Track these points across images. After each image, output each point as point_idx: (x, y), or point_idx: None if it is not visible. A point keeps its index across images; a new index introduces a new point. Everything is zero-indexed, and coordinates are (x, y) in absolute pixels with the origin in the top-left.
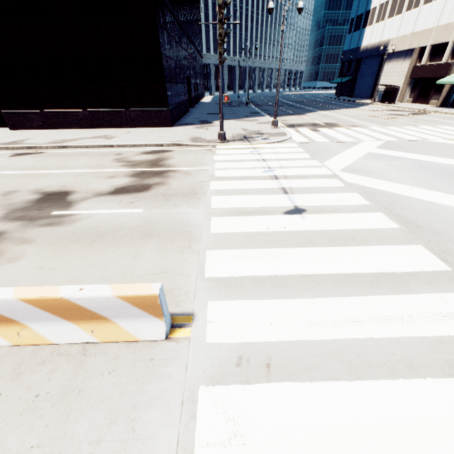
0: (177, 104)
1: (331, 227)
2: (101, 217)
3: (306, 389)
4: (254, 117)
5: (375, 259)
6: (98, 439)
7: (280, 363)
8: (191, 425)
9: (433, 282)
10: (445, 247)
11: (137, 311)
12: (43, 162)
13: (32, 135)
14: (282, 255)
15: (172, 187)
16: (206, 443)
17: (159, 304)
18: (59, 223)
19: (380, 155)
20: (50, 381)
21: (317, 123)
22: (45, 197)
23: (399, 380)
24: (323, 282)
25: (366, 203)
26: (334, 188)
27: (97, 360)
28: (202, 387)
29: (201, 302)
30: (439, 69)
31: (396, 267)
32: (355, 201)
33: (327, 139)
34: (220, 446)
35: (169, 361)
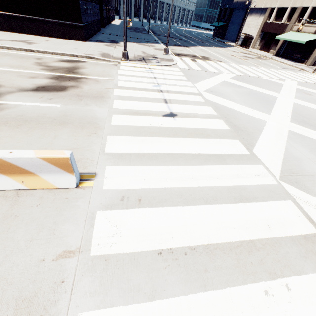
0: (90, 22)
1: (191, 126)
2: (26, 108)
3: (159, 210)
4: (152, 43)
5: (211, 146)
6: (31, 239)
7: (147, 199)
8: (91, 230)
9: (238, 159)
10: (251, 141)
11: (55, 169)
12: None
13: None
14: (157, 141)
15: (84, 90)
16: (99, 237)
17: (70, 164)
18: None
19: (231, 84)
20: None
21: (196, 55)
22: None
23: (208, 205)
24: (179, 158)
25: (214, 114)
26: (198, 102)
27: (28, 199)
28: (99, 211)
29: (101, 167)
30: (279, 27)
31: (221, 151)
32: (208, 111)
33: (200, 68)
34: (107, 238)
35: (78, 199)
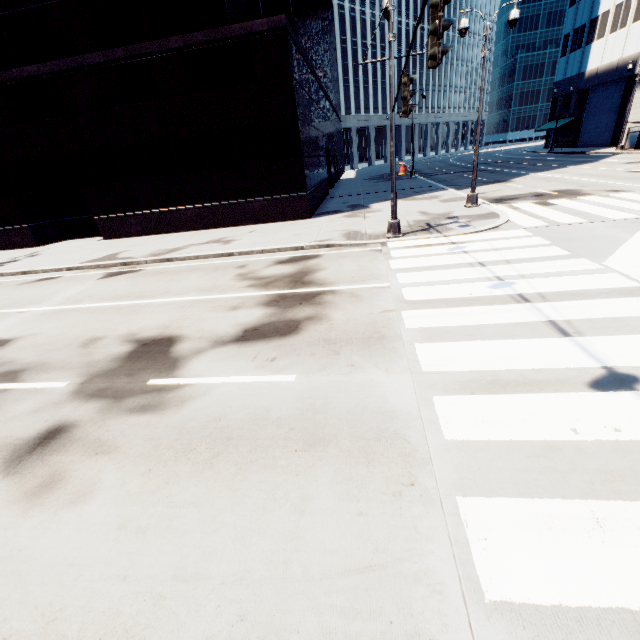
0: (316, 186)
1: None
2: (226, 393)
3: None
4: (430, 192)
5: None
6: None
7: None
8: None
9: None
10: None
11: None
12: (140, 286)
13: (129, 246)
14: None
15: (337, 325)
16: None
17: None
18: (159, 405)
19: None
20: None
21: (541, 191)
22: (140, 349)
23: None
24: None
25: None
26: None
27: None
28: None
29: None
30: None
31: None
32: None
33: (578, 217)
34: None
35: None
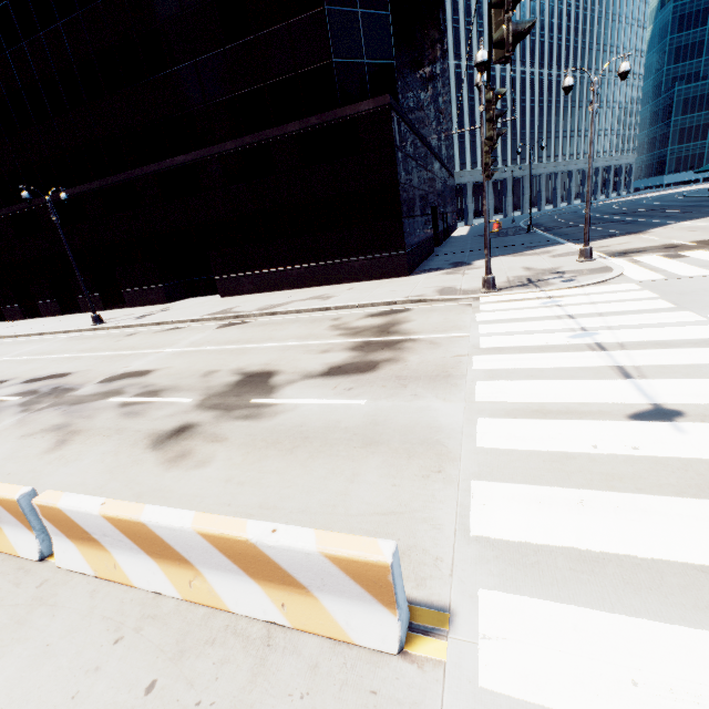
0: (418, 244)
1: None
2: (309, 409)
3: None
4: (543, 247)
5: None
6: None
7: None
8: None
9: None
10: None
11: (353, 587)
12: (249, 334)
13: (241, 302)
14: (639, 510)
15: (410, 365)
16: None
17: (391, 583)
18: (257, 415)
19: None
20: (217, 681)
21: (677, 243)
22: (246, 379)
23: None
24: None
25: None
26: None
27: (285, 661)
28: None
29: (464, 587)
30: None
31: None
32: None
33: (707, 270)
34: None
35: (404, 707)
